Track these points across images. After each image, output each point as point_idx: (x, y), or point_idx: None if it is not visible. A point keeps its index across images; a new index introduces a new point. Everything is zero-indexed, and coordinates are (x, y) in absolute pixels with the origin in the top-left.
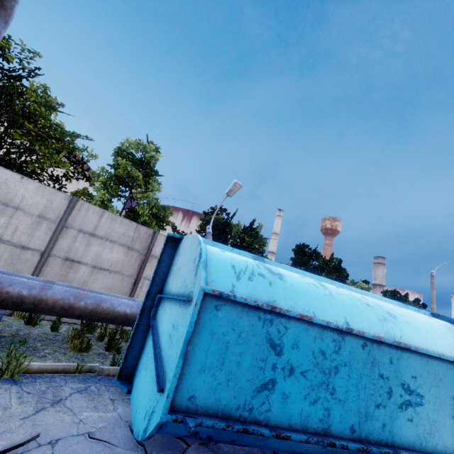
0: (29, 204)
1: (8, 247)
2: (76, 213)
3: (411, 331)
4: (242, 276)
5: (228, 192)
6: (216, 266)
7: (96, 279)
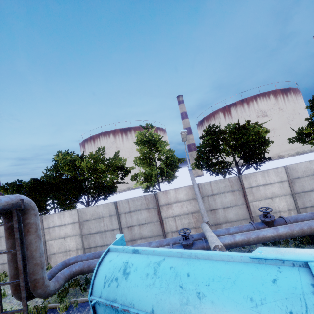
0: (104, 214)
1: (109, 232)
2: (119, 207)
3: (209, 313)
4: (106, 284)
5: (182, 140)
6: (98, 280)
7: (143, 229)
